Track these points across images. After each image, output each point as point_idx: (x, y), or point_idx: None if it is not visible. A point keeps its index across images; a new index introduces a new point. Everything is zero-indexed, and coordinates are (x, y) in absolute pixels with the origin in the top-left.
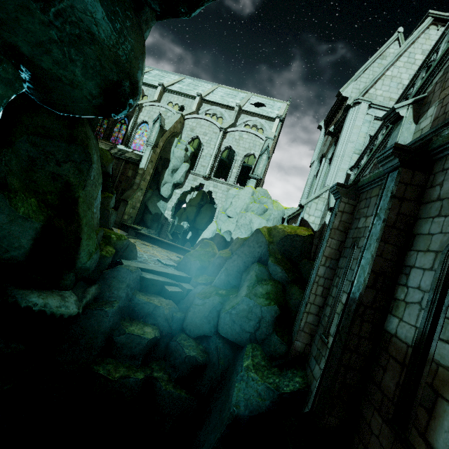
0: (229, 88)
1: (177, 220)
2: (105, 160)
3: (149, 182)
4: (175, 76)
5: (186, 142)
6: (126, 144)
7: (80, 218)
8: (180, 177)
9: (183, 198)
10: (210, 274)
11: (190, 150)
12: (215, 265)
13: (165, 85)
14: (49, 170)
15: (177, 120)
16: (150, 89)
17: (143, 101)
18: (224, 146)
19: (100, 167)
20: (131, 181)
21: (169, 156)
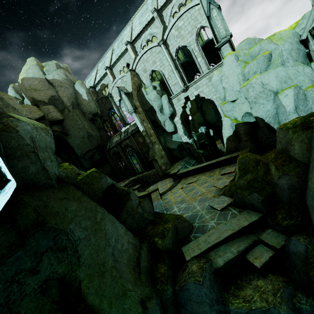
0: (138, 10)
1: (195, 131)
2: (95, 183)
3: (154, 133)
4: (108, 52)
5: (150, 83)
6: (125, 123)
7: (97, 310)
8: (168, 109)
9: (185, 114)
10: (287, 202)
11: (157, 85)
12: (285, 189)
13: (109, 65)
14: (32, 289)
15: (130, 77)
16: (105, 78)
17: (108, 90)
18: (174, 53)
19: (91, 201)
20: (145, 143)
21: (149, 105)
